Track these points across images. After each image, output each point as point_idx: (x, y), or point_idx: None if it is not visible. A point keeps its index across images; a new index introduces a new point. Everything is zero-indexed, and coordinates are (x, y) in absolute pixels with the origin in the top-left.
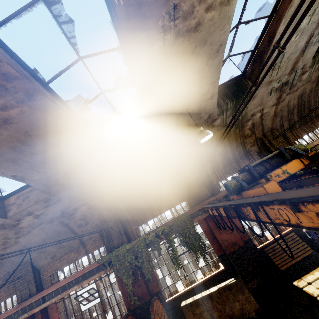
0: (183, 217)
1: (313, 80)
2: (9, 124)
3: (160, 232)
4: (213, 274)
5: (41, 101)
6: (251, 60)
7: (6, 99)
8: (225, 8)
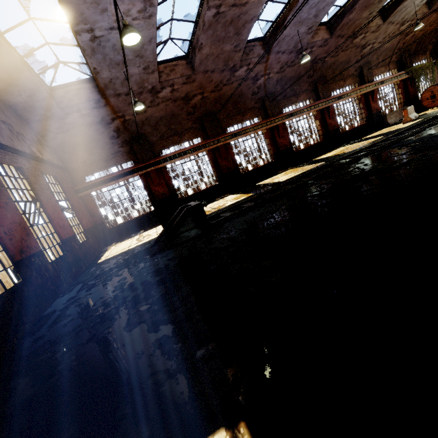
0: None
1: None
2: None
3: (430, 64)
4: None
5: None
6: None
7: None
8: None
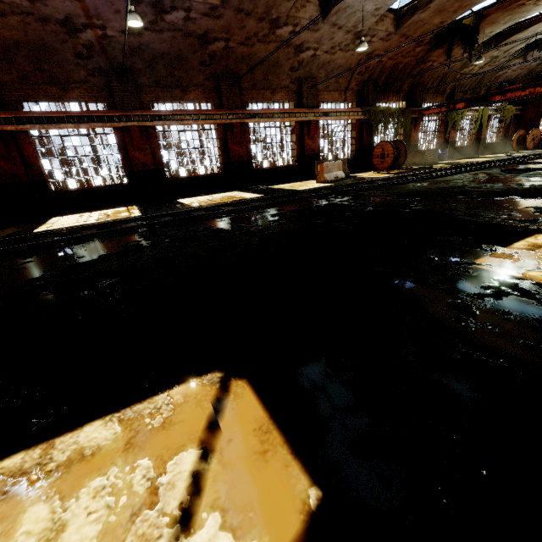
0: (409, 109)
1: (499, 66)
2: None
3: (396, 111)
4: None
5: None
6: (510, 27)
7: None
8: None
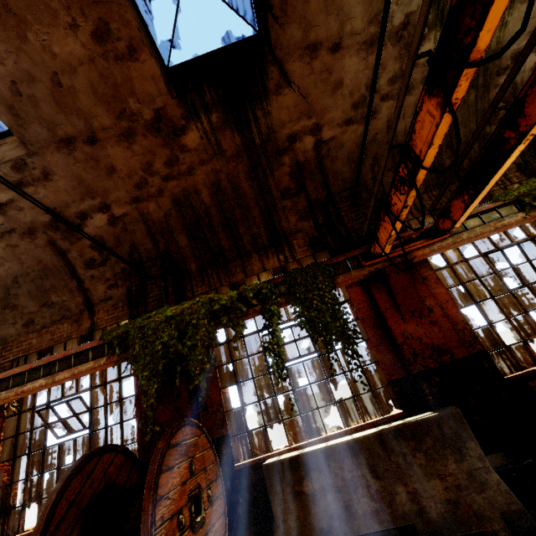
0: (312, 266)
1: None
2: None
3: (250, 292)
4: (370, 423)
5: None
6: None
7: None
8: None
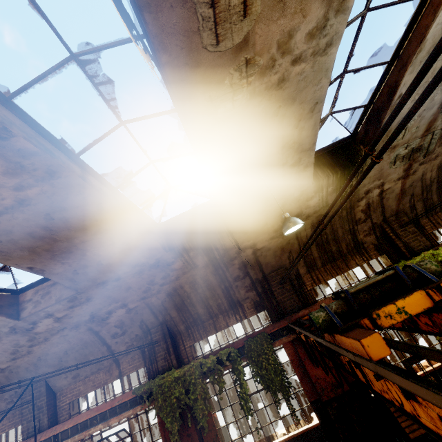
0: (259, 336)
1: None
2: (26, 206)
3: (224, 355)
4: (301, 431)
5: (67, 178)
6: (364, 117)
7: (21, 178)
8: (320, 59)
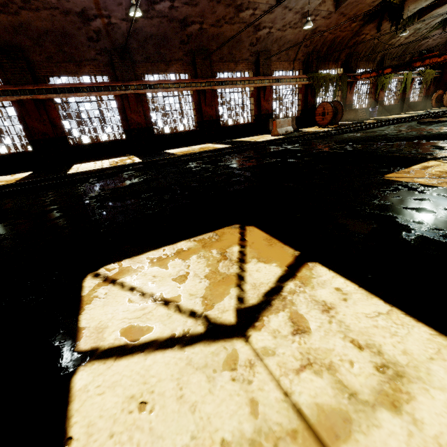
0: (346, 75)
1: (422, 36)
2: None
3: (335, 76)
4: None
5: None
6: (431, 3)
7: None
8: None
